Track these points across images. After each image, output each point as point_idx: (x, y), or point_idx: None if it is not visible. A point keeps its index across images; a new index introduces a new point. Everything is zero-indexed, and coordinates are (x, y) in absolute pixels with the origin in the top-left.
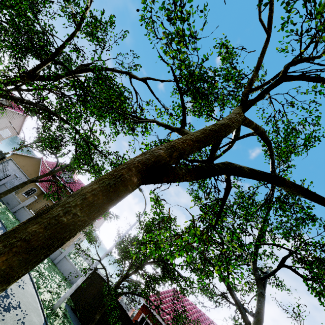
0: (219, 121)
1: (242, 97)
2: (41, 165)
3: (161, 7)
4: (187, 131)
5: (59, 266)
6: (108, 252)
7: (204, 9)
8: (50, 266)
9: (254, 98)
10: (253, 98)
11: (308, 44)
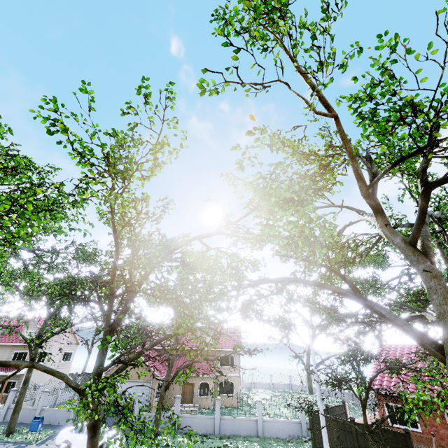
0: (447, 319)
1: (367, 200)
2: (142, 357)
3: (271, 240)
4: (389, 316)
5: (268, 434)
6: (319, 396)
7: (292, 187)
8: (266, 446)
9: (417, 230)
10: (415, 230)
11: (428, 145)
